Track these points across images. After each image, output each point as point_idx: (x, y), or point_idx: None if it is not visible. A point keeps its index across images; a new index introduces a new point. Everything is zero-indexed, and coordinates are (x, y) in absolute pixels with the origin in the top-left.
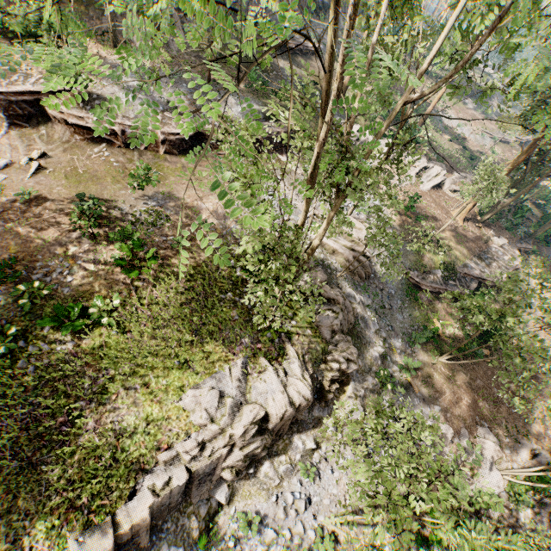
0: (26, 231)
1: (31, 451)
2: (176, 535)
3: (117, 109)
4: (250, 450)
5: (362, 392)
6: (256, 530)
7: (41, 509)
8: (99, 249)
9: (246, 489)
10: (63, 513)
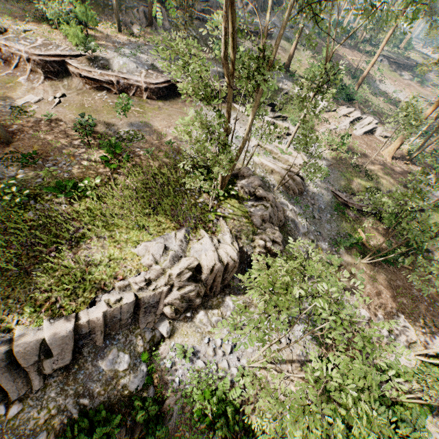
0: (45, 137)
1: (28, 265)
2: (124, 346)
3: (115, 67)
4: (186, 292)
5: None
6: (189, 360)
7: (29, 299)
8: (92, 152)
9: (184, 329)
10: (43, 305)
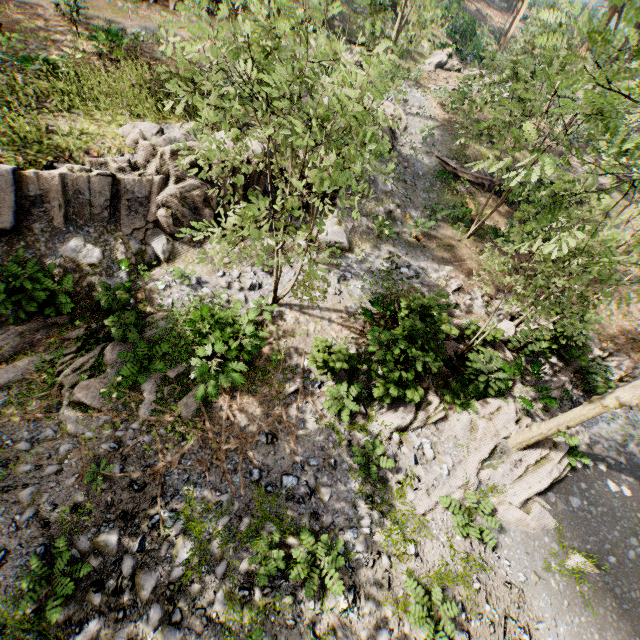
0: (15, 17)
1: None
2: (96, 242)
3: None
4: (186, 187)
5: (349, 223)
6: (192, 288)
7: None
8: (81, 42)
9: (190, 256)
10: None
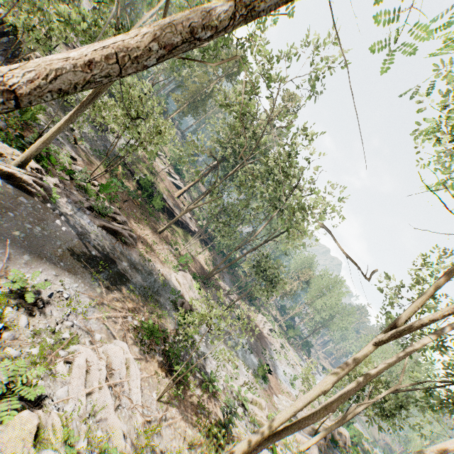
0: None
1: None
2: None
3: None
4: None
5: None
6: None
7: None
8: None
9: None
10: None
